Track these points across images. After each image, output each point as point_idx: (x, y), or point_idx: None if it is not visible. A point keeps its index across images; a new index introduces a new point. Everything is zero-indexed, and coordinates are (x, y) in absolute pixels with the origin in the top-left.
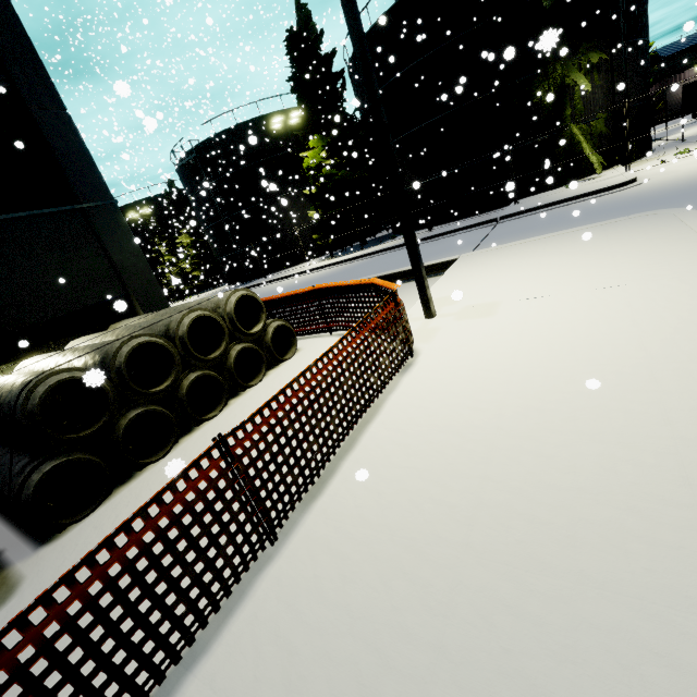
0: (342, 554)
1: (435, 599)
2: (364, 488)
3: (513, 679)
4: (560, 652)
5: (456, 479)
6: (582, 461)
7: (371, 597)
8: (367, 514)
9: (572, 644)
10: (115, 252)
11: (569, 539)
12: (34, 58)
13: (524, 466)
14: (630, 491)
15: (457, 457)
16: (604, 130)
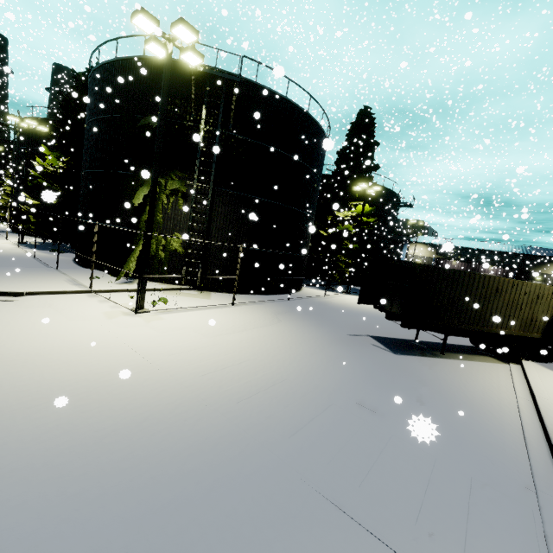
0: None
1: None
2: None
3: None
4: None
5: None
6: None
7: None
8: None
9: None
10: None
11: None
12: None
13: None
14: None
15: None
16: (180, 249)
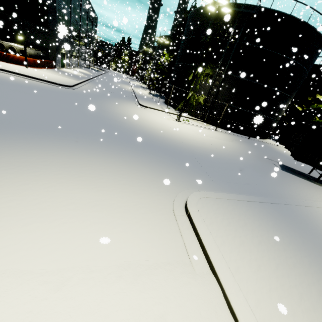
0: None
1: None
2: None
3: None
4: None
5: None
6: None
7: None
8: None
9: None
10: (50, 40)
11: None
12: None
13: None
14: None
15: None
16: (202, 102)
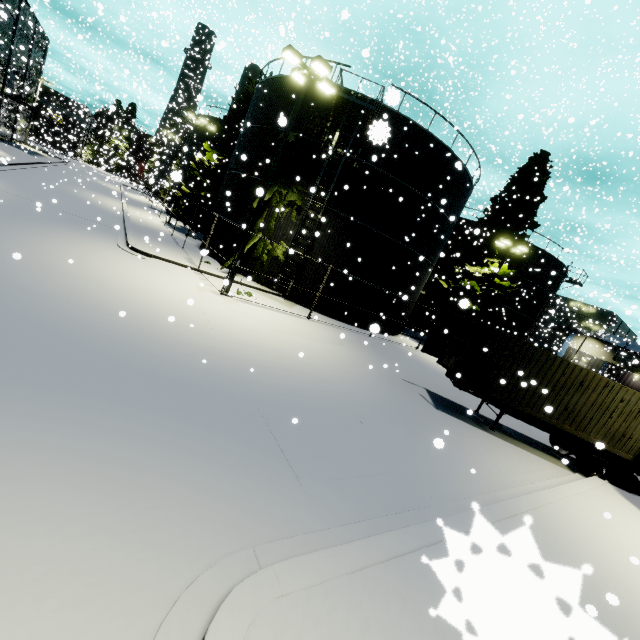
0: None
1: None
2: None
3: None
4: None
5: None
6: None
7: None
8: None
9: None
10: None
11: None
12: None
13: None
14: None
15: None
16: (282, 257)
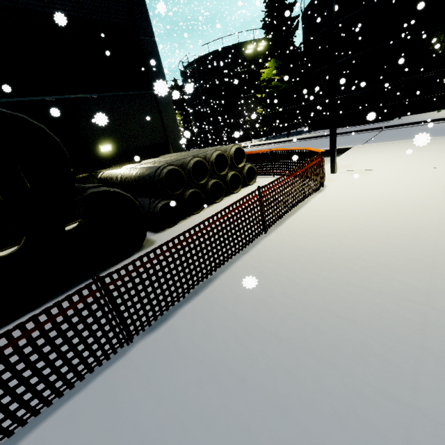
0: (295, 237)
1: (332, 246)
2: (301, 223)
3: (357, 258)
4: (374, 255)
5: (342, 223)
6: (397, 221)
7: (308, 245)
8: (304, 229)
9: (378, 254)
10: (166, 118)
11: (385, 237)
12: (145, 8)
13: (372, 221)
14: (413, 228)
15: (343, 218)
16: None
